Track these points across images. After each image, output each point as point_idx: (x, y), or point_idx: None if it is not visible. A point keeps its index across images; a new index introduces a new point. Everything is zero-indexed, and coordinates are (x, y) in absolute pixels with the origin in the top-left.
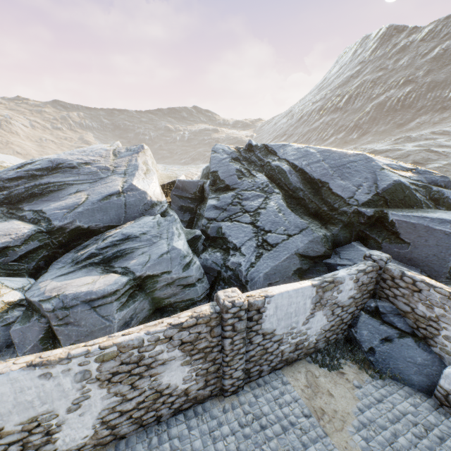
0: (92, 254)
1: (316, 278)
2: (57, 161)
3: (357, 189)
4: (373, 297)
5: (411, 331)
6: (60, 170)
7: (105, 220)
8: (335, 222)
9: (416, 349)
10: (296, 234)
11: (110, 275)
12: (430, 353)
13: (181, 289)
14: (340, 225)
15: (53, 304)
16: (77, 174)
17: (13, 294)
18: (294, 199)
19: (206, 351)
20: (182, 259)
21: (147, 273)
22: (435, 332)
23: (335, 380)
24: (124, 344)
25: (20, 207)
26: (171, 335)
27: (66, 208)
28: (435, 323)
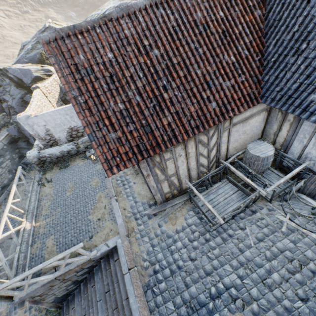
0: None
1: None
2: (122, 5)
3: None
4: None
5: None
6: None
7: None
8: None
9: None
10: None
11: None
12: None
13: None
14: None
15: None
16: None
17: None
18: None
19: None
20: None
21: None
22: None
23: None
24: None
25: None
26: None
27: None
28: None
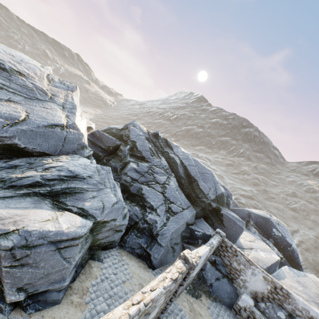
0: (37, 183)
1: (207, 244)
2: None
3: (209, 190)
4: (213, 253)
5: (227, 275)
6: None
7: (43, 147)
8: (198, 205)
9: (228, 284)
10: (186, 209)
11: (67, 213)
12: (233, 286)
13: (113, 233)
14: (200, 207)
15: (14, 241)
16: (8, 79)
17: None
18: (178, 182)
19: (170, 295)
20: (122, 210)
21: (104, 219)
22: (237, 276)
23: (200, 304)
24: (155, 299)
25: None
26: (170, 288)
27: (2, 118)
28: (238, 272)
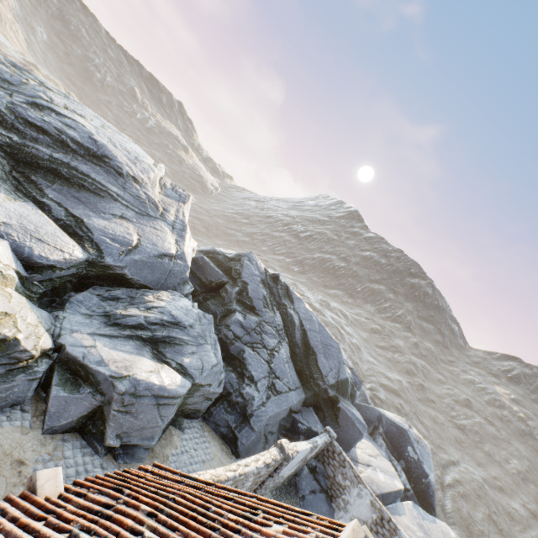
0: (141, 325)
1: (310, 441)
2: (105, 150)
3: (330, 371)
4: (315, 458)
5: (326, 489)
6: (104, 166)
7: (147, 279)
8: (310, 387)
9: (325, 502)
10: (293, 390)
11: (167, 367)
12: (330, 506)
13: (202, 400)
14: (312, 392)
15: (126, 386)
16: (123, 188)
17: (47, 339)
18: (291, 351)
19: (257, 483)
20: (220, 374)
21: (202, 382)
22: (339, 494)
23: None
24: (247, 474)
25: (34, 179)
26: (261, 471)
27: (118, 242)
28: (342, 489)
